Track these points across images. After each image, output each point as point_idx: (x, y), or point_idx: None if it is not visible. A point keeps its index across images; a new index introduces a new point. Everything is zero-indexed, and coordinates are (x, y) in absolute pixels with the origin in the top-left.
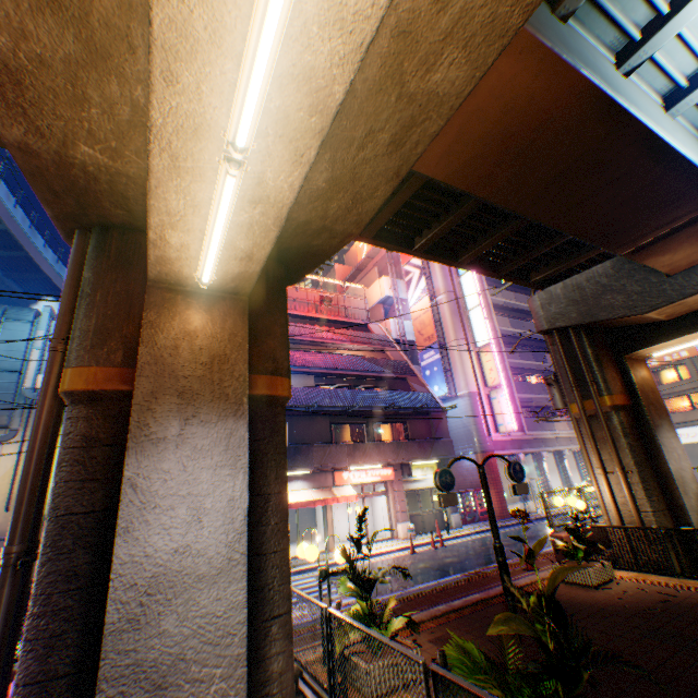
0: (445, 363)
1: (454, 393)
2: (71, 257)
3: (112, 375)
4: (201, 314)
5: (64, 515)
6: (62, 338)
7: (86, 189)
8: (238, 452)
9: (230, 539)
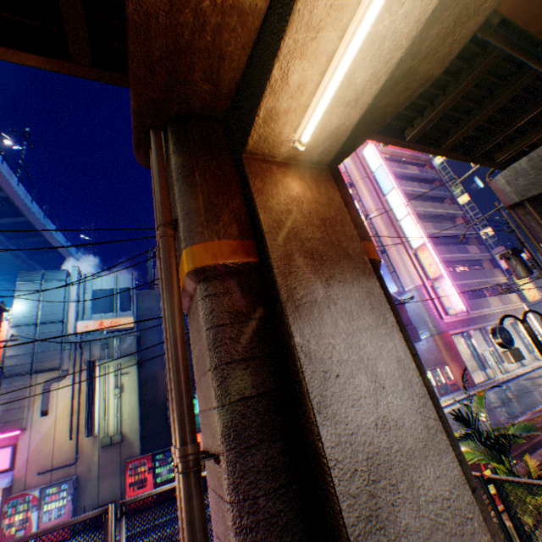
0: (388, 267)
1: (401, 289)
2: (153, 153)
3: (234, 248)
4: (296, 182)
5: (237, 400)
6: (169, 223)
7: (185, 49)
8: (381, 310)
9: (416, 404)
